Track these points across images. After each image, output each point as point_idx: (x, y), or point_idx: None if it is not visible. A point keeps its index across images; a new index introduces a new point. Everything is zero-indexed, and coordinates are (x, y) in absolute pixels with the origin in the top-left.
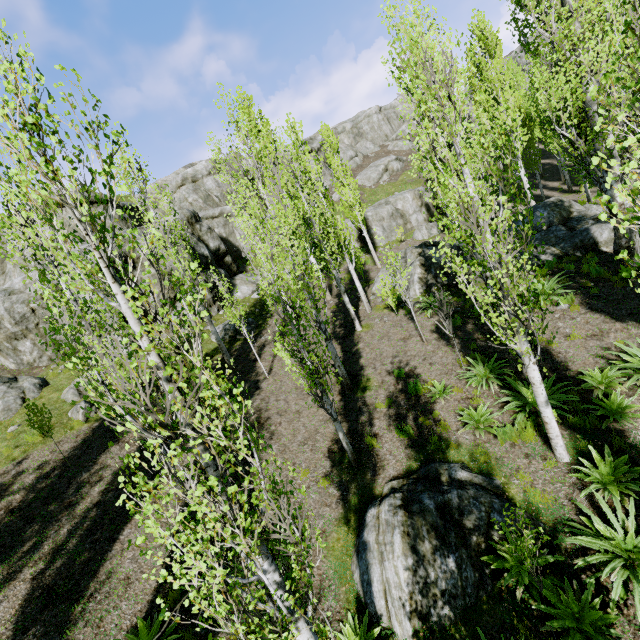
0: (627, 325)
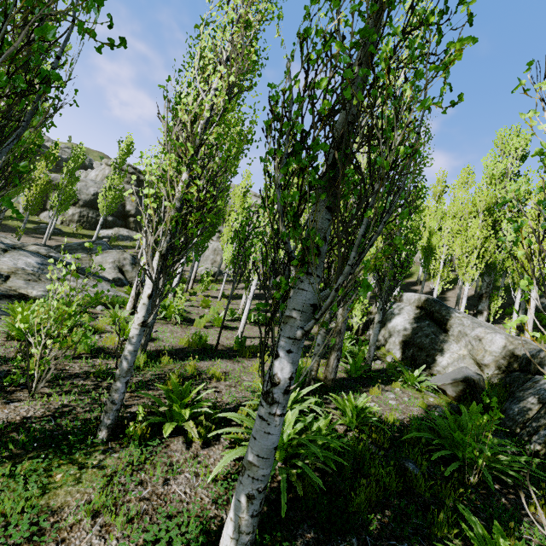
0: None
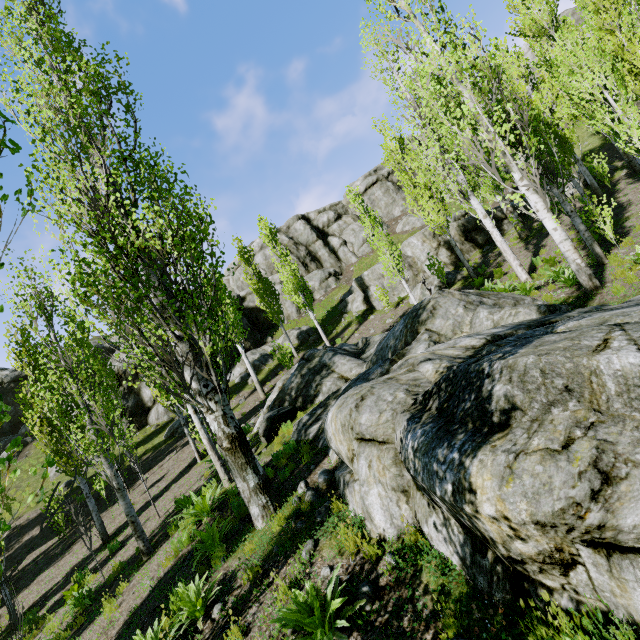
0: (111, 638)
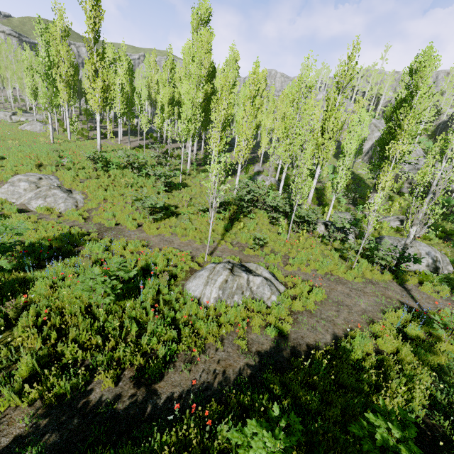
0: None
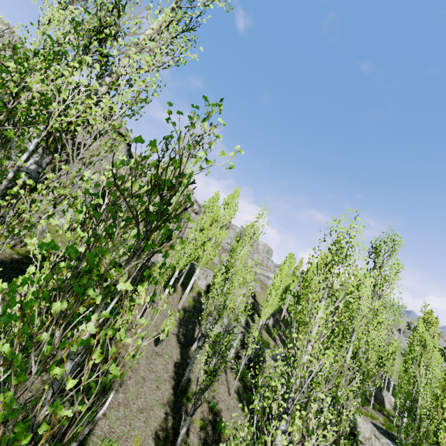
0: None
